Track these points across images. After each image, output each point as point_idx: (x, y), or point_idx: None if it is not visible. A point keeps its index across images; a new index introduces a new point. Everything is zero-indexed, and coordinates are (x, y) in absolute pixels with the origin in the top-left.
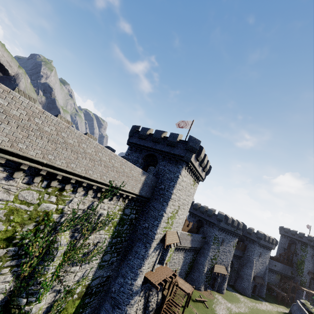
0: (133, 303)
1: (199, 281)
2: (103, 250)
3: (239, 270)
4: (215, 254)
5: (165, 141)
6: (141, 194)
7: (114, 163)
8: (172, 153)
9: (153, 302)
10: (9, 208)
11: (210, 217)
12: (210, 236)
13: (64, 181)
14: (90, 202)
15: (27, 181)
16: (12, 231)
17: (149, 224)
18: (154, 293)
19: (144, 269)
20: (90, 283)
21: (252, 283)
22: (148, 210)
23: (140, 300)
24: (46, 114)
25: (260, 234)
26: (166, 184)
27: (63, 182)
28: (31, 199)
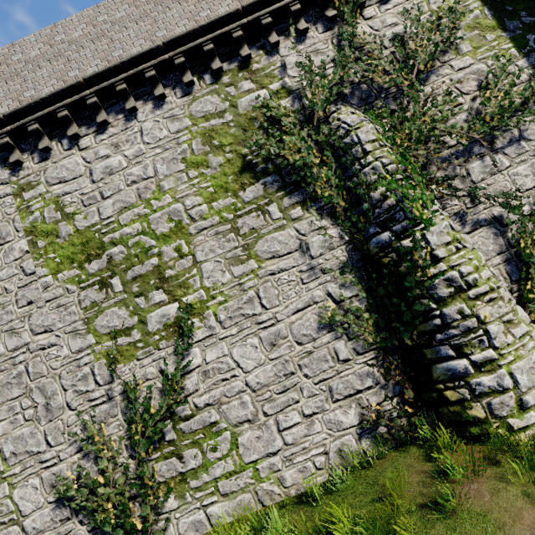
0: None
1: None
2: (531, 85)
3: None
4: None
5: None
6: None
7: None
8: None
9: None
10: (199, 135)
11: None
12: None
13: (233, 55)
14: (330, 42)
15: (183, 93)
16: (238, 159)
17: None
18: None
19: None
20: None
21: None
22: None
23: None
24: (102, 5)
25: None
26: None
27: (233, 58)
28: (214, 109)
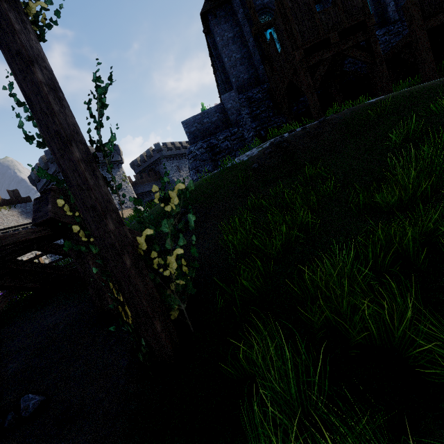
0: None
1: None
2: None
3: None
4: None
5: None
6: None
7: None
8: None
9: None
10: None
11: (49, 168)
12: None
13: None
14: None
15: None
16: None
17: None
18: None
19: None
20: None
21: None
22: None
23: None
24: None
25: (156, 146)
26: None
27: None
28: None
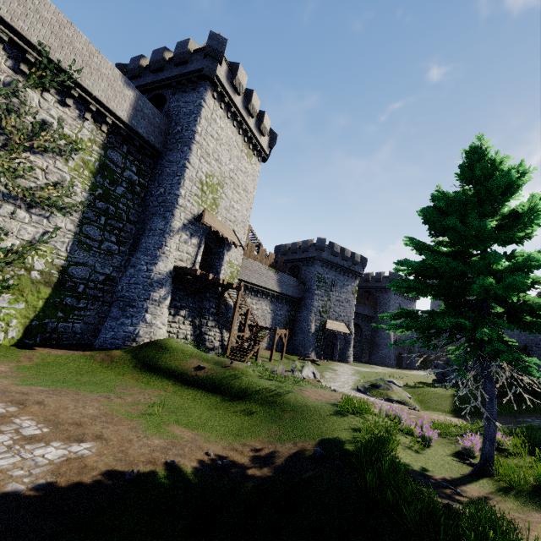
0: (157, 299)
1: (305, 345)
2: (75, 204)
3: (373, 338)
4: (324, 304)
5: (171, 63)
6: (134, 127)
7: (39, 7)
8: (185, 72)
9: (214, 339)
10: None
11: (307, 252)
12: (311, 278)
13: None
14: (6, 75)
15: None
16: None
17: (166, 187)
18: (211, 323)
19: (169, 251)
20: (67, 268)
21: (395, 350)
22: (162, 169)
23: (181, 320)
24: None
25: (393, 275)
26: (183, 123)
27: None
28: None
